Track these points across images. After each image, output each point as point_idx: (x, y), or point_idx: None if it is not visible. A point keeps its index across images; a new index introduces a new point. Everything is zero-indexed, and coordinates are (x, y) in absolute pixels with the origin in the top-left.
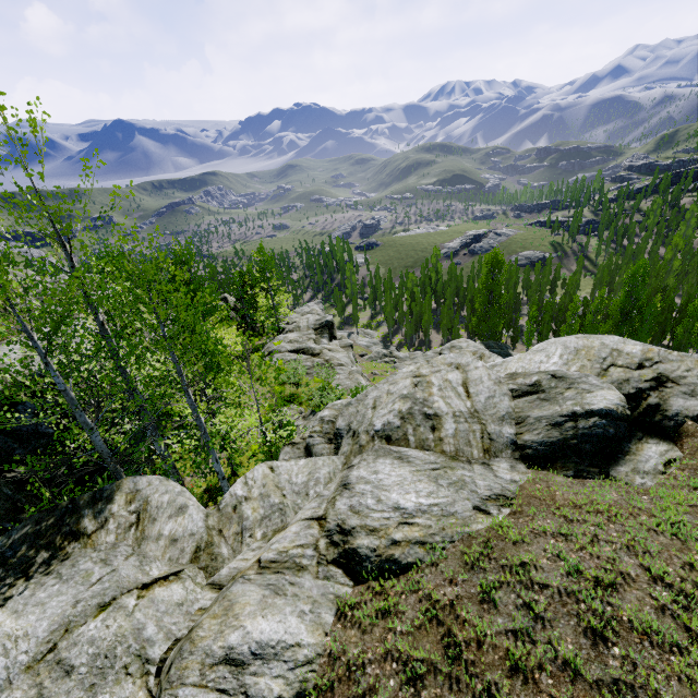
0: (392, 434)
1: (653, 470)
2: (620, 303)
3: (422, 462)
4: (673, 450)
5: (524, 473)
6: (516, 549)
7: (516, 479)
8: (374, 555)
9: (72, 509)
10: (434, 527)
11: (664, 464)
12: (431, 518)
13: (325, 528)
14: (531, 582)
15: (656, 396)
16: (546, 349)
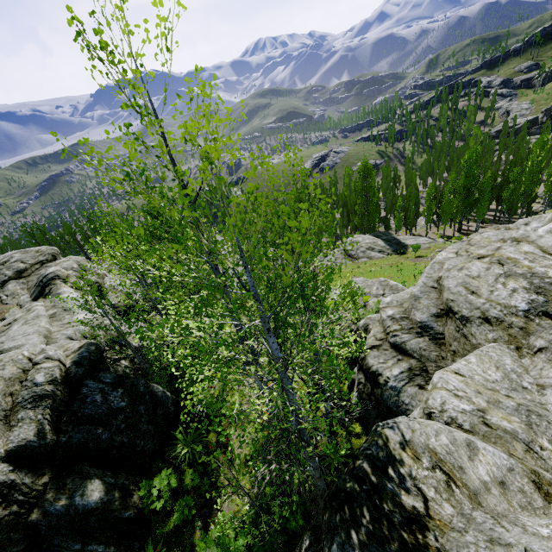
0: (546, 309)
1: None
2: (462, 183)
3: None
4: None
5: None
6: None
7: None
8: None
9: (373, 491)
10: None
11: None
12: None
13: None
14: None
15: None
16: None
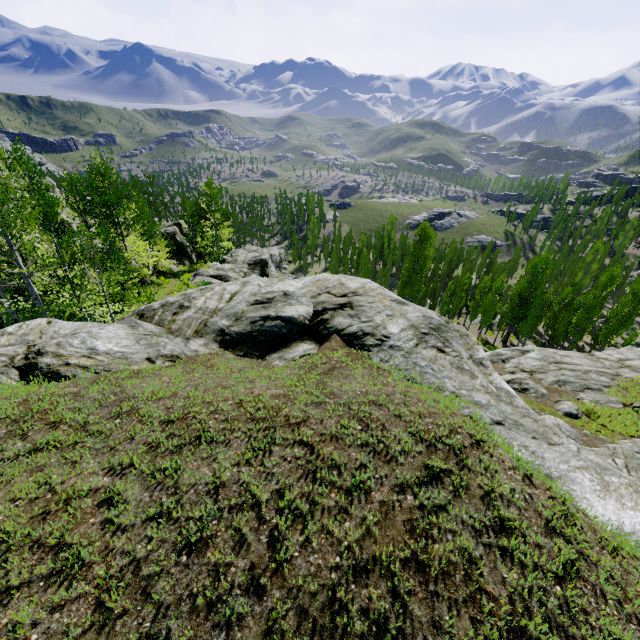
0: (146, 313)
1: (291, 358)
2: (520, 289)
3: (144, 330)
4: (315, 349)
5: (210, 349)
6: (139, 378)
7: (199, 350)
8: (47, 368)
9: None
10: (106, 362)
11: (302, 356)
12: (109, 358)
13: (30, 350)
14: (120, 391)
15: (330, 314)
16: (304, 278)
